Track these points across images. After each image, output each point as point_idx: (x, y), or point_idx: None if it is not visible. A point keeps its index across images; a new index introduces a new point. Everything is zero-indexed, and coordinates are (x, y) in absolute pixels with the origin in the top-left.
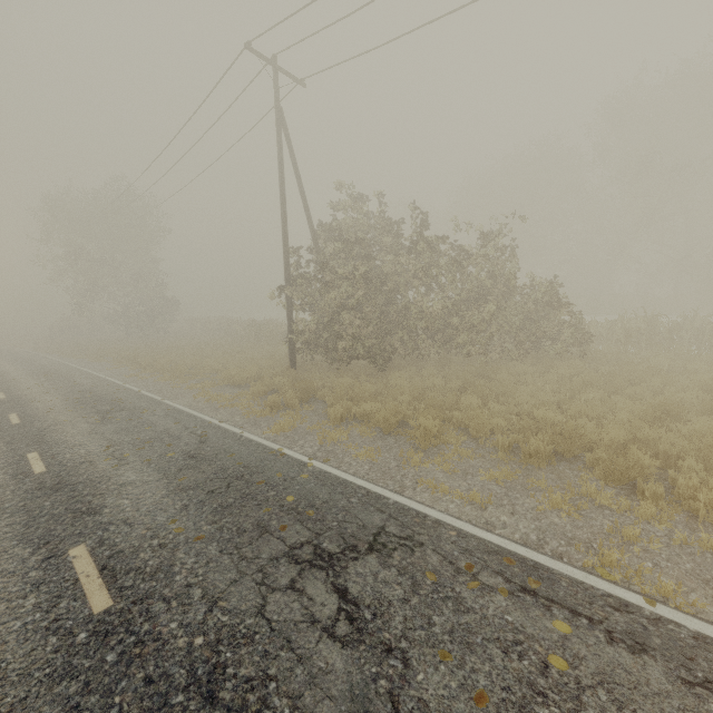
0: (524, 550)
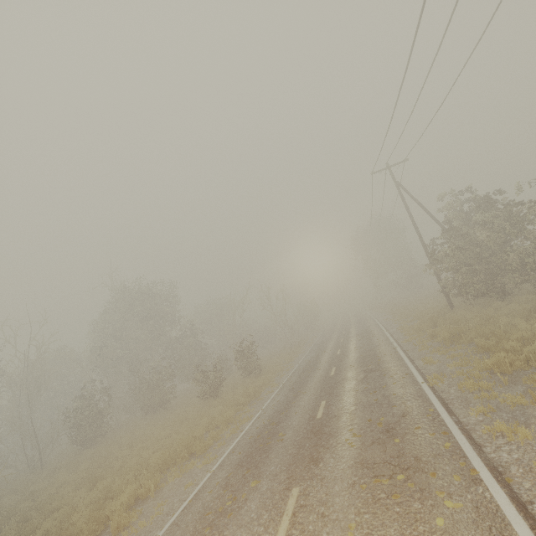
0: (415, 373)
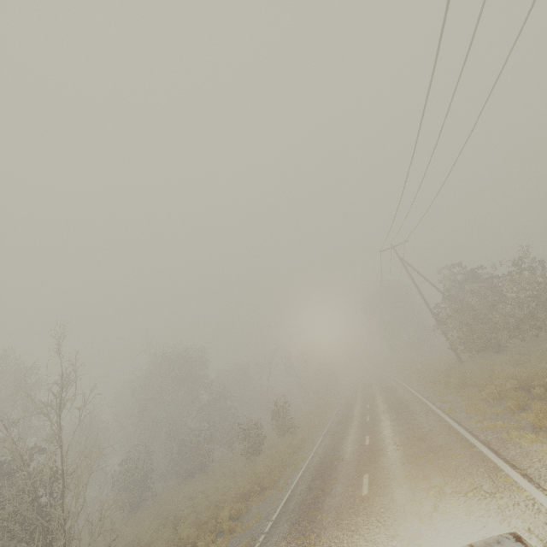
0: (436, 409)
